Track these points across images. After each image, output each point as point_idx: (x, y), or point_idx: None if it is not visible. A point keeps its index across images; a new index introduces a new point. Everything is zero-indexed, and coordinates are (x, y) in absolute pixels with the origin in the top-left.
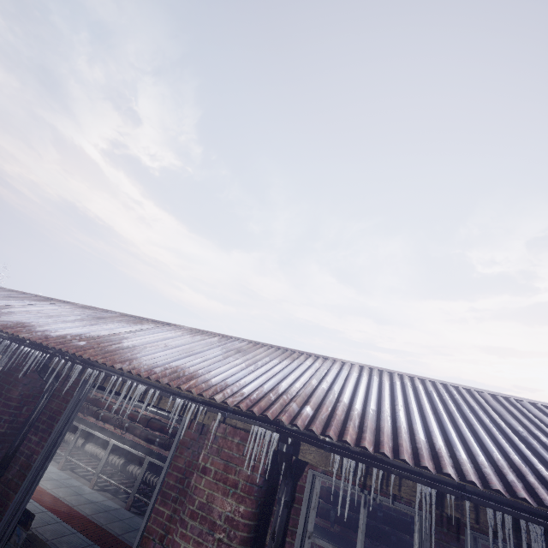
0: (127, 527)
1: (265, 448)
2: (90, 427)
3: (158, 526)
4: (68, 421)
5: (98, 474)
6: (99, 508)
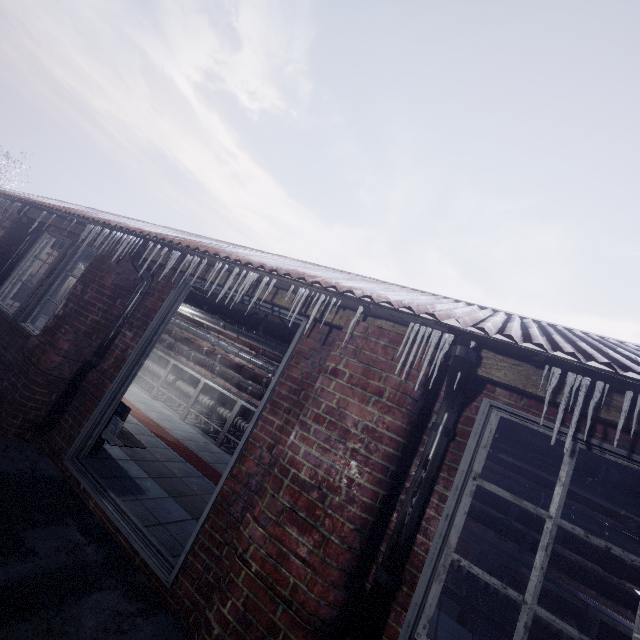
0: (217, 459)
1: (431, 351)
2: (181, 364)
3: (266, 434)
4: (163, 321)
5: (189, 409)
6: (190, 437)
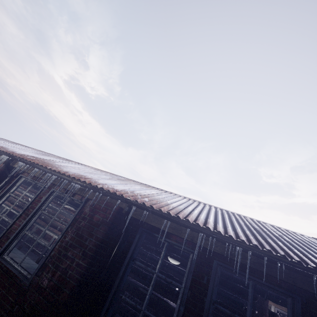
0: None
1: (2, 160)
2: None
3: None
4: None
5: None
6: None
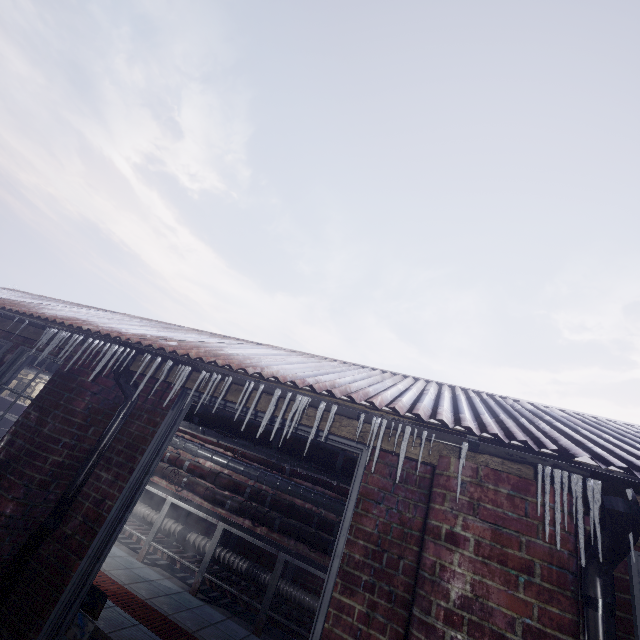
0: (199, 621)
1: (581, 504)
2: None
3: (346, 630)
4: (157, 453)
5: (151, 542)
6: (157, 589)
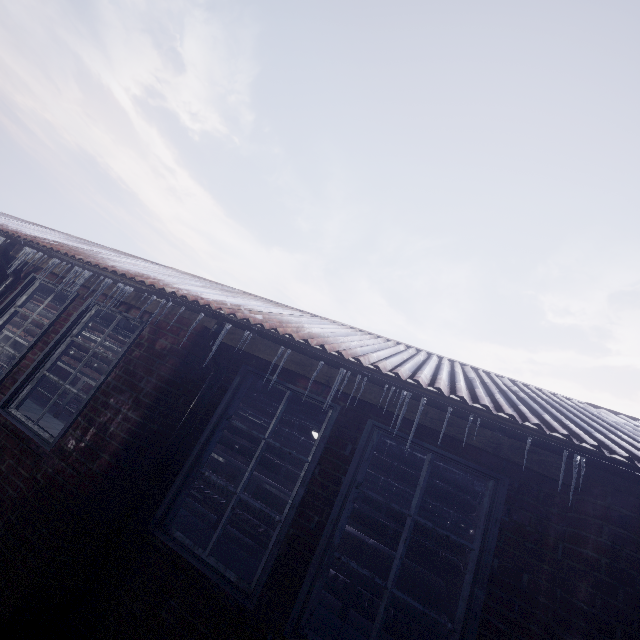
0: None
1: None
2: None
3: None
4: None
5: None
6: None
